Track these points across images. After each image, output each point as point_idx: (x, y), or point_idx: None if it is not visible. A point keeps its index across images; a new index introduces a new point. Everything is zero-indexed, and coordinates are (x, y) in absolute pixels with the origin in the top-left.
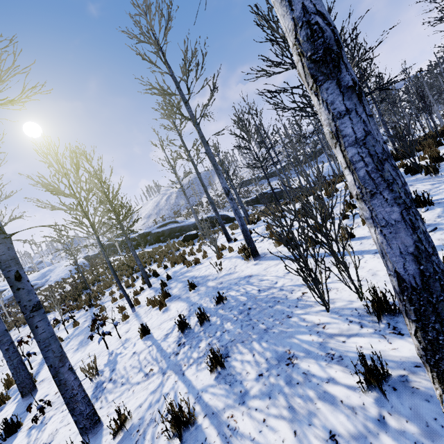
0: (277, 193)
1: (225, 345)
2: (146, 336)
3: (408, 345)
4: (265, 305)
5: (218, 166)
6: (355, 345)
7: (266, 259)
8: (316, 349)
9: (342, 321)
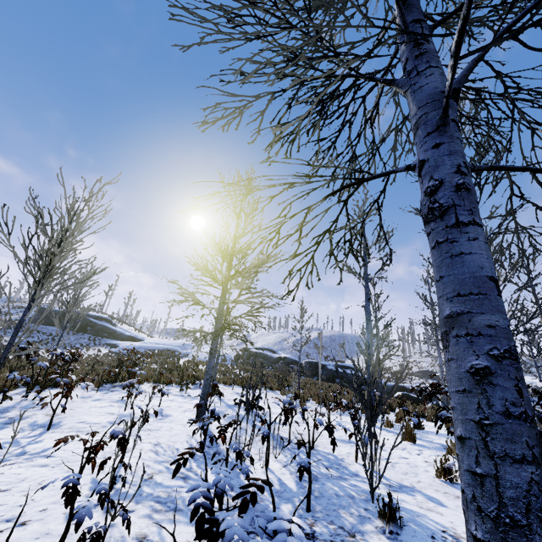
0: None
1: None
2: None
3: None
4: None
5: None
6: None
7: None
8: None
9: None
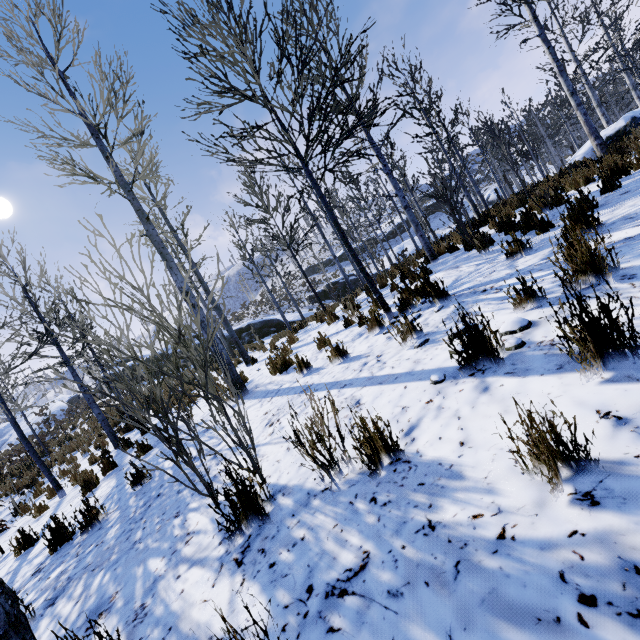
0: (352, 283)
1: (73, 575)
2: (27, 549)
3: (225, 592)
4: (176, 489)
5: (168, 255)
6: (180, 588)
7: (250, 396)
8: (141, 592)
9: (214, 528)
